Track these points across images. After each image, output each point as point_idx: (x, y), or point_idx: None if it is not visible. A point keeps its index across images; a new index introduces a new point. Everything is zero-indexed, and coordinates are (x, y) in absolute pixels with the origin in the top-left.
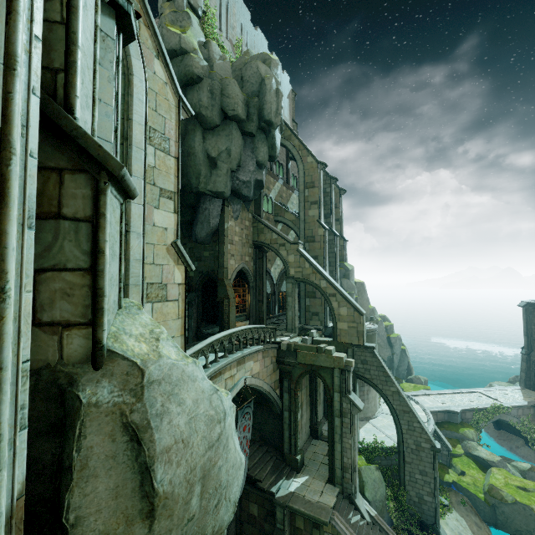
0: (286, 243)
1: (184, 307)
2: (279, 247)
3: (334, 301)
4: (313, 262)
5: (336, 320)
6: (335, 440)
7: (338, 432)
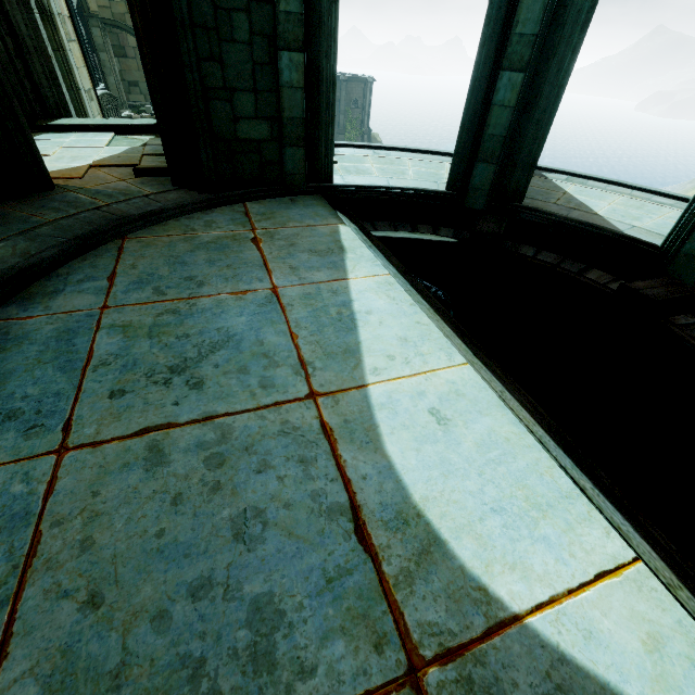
0: None
1: (81, 51)
2: None
3: None
4: None
5: None
6: None
7: None
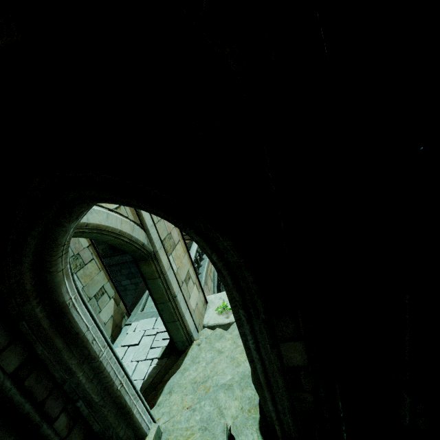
0: None
1: (183, 243)
2: None
3: None
4: None
5: None
6: None
7: None
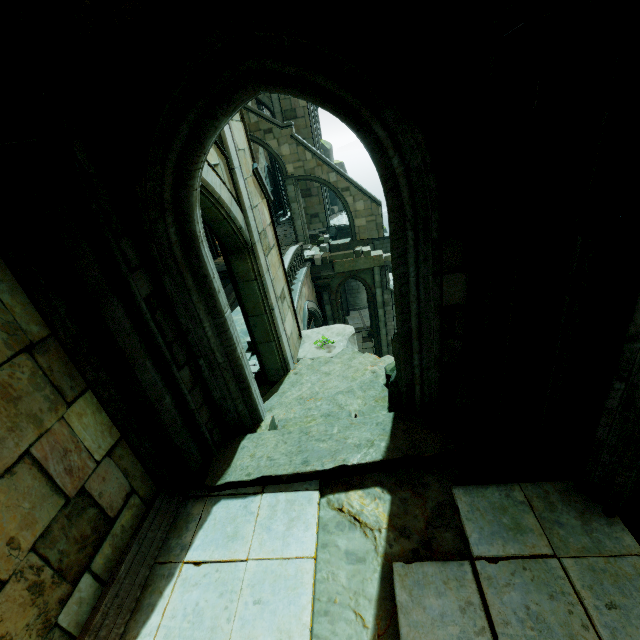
0: (273, 128)
1: (278, 251)
2: (265, 136)
3: (349, 196)
4: (315, 150)
5: (353, 218)
6: (380, 327)
7: (383, 320)
